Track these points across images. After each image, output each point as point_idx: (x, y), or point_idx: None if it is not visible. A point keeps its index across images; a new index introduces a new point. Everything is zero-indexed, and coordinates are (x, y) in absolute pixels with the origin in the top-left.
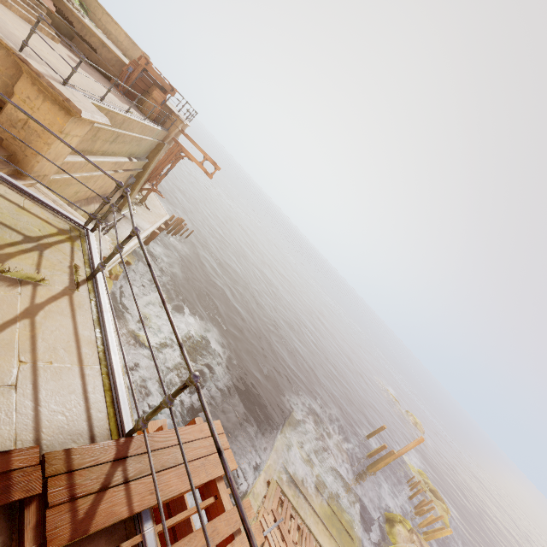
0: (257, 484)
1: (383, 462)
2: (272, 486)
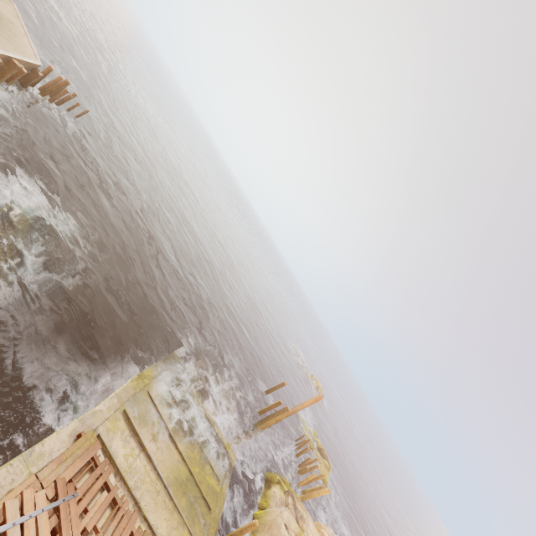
0: (51, 438)
1: (274, 419)
2: (81, 442)
